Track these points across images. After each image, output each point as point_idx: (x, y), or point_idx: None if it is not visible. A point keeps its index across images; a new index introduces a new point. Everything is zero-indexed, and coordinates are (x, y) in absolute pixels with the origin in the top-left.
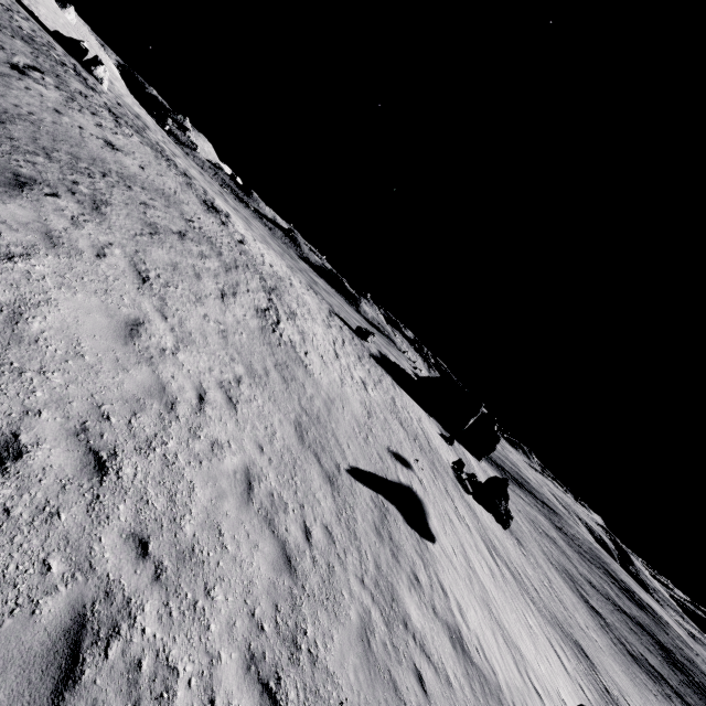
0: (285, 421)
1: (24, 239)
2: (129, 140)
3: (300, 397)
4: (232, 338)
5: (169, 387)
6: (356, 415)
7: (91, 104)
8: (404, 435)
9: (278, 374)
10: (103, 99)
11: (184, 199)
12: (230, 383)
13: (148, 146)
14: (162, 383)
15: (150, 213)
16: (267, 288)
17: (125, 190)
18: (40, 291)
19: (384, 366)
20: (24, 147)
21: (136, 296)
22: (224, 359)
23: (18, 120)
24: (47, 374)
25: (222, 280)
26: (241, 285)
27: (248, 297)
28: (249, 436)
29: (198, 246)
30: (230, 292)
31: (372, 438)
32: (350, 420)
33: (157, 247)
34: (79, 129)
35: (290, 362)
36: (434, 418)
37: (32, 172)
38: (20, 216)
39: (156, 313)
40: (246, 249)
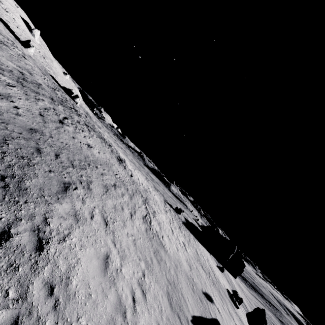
0: (163, 295)
1: (68, 223)
2: (93, 138)
3: (165, 272)
4: (137, 243)
5: (122, 299)
6: (186, 271)
7: (81, 126)
8: (205, 275)
9: (156, 259)
10: (83, 119)
11: (113, 162)
12: (141, 278)
13: (98, 137)
14: (119, 297)
15: (104, 178)
16: (144, 200)
17: (95, 169)
18: (74, 256)
19: (188, 228)
20: (65, 164)
21: (105, 237)
22: (137, 261)
23: (63, 150)
24: (80, 319)
25: (130, 206)
26: (136, 205)
27: (139, 211)
28: (154, 318)
29: (120, 189)
30: (133, 212)
31: (195, 286)
32: (185, 277)
33: (108, 199)
34: (80, 143)
35: (158, 247)
36: (212, 255)
37: (69, 178)
38: (66, 209)
39: (112, 244)
40: (133, 179)
